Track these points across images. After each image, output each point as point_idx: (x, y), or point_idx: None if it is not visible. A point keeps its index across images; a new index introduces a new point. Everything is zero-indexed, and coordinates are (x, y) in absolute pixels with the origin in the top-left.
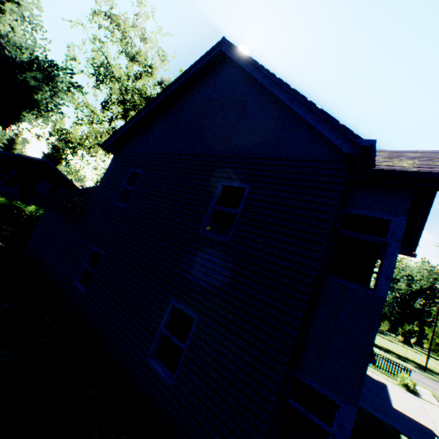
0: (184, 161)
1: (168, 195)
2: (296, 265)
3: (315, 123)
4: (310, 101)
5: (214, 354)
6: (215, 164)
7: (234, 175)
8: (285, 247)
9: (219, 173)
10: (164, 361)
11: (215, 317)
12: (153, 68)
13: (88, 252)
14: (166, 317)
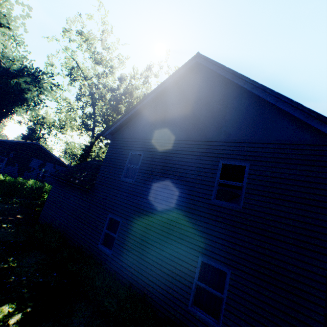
0: (181, 145)
1: (172, 172)
2: (311, 226)
3: (304, 119)
4: (296, 102)
5: (254, 301)
6: (210, 147)
7: (232, 155)
8: (296, 212)
9: (217, 154)
10: (200, 307)
11: (246, 270)
12: (114, 68)
13: (106, 220)
14: (198, 271)
